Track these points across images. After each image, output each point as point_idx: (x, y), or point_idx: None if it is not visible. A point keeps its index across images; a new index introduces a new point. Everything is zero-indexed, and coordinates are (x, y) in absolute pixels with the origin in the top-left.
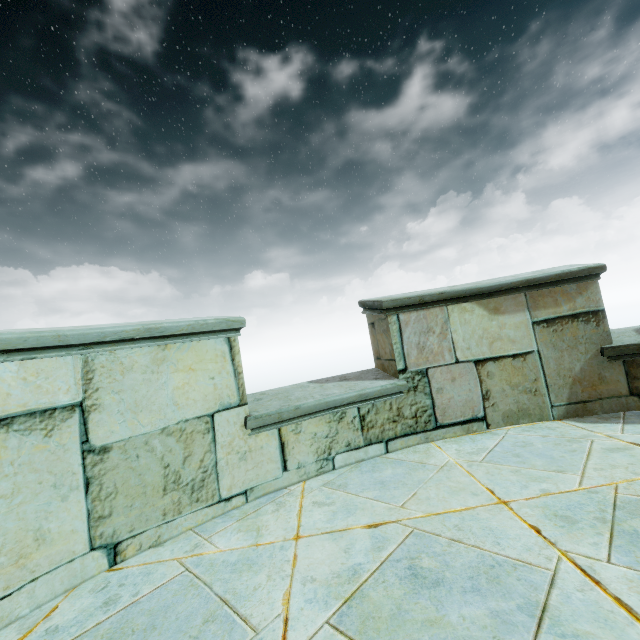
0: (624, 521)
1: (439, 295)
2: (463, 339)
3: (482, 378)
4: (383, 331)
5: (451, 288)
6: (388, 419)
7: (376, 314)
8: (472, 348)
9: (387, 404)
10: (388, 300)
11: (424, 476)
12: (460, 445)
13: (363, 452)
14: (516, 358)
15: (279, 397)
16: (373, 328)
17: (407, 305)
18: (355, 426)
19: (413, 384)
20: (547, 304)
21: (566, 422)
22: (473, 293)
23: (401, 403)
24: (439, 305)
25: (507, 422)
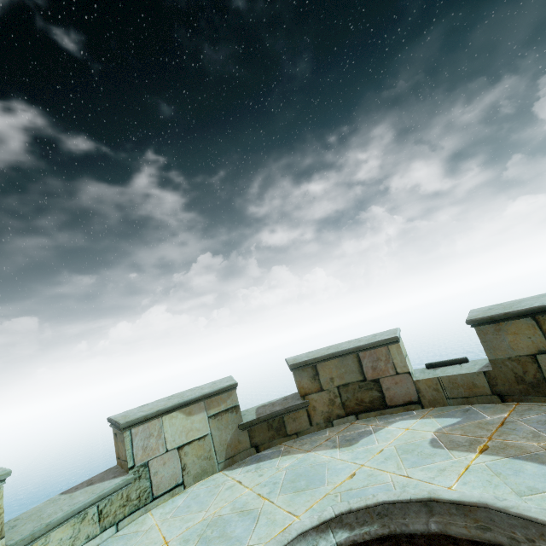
0: (206, 532)
1: (157, 412)
2: (171, 435)
3: (182, 457)
4: (121, 441)
5: (166, 404)
6: (120, 506)
7: (117, 430)
8: (176, 440)
9: (120, 495)
10: (124, 423)
11: (134, 542)
12: (164, 508)
13: (99, 538)
14: (200, 439)
15: (33, 518)
16: (116, 437)
17: (137, 423)
18: (94, 520)
19: (139, 474)
20: (215, 405)
21: (223, 472)
22: (177, 406)
23: (130, 490)
24: (157, 417)
25: (196, 481)
